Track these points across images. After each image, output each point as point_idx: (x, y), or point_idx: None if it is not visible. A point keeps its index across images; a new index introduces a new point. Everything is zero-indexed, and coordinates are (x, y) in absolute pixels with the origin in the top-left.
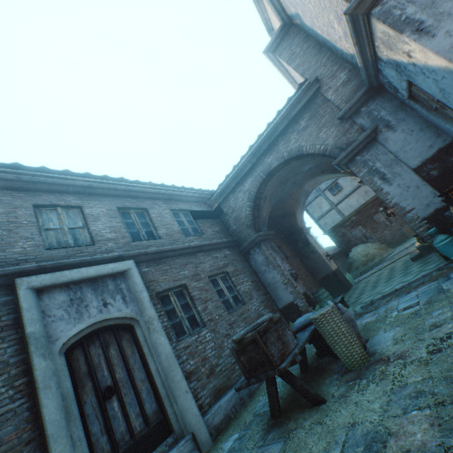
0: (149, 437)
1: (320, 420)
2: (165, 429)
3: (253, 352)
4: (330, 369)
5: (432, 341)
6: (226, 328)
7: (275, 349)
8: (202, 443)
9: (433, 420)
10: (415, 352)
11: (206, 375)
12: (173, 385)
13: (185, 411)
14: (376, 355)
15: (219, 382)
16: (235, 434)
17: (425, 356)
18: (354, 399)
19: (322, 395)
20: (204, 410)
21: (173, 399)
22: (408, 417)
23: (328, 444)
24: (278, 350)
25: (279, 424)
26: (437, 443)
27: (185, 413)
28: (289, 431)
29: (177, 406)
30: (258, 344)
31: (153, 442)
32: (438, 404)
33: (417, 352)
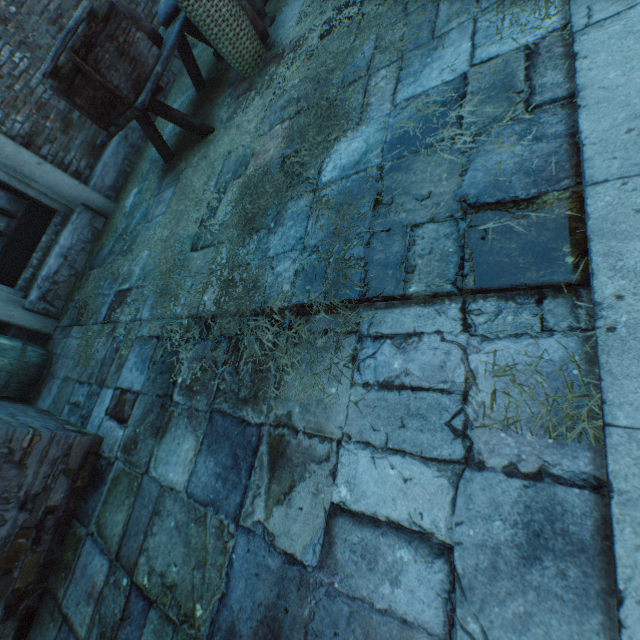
0: (27, 227)
1: (207, 155)
2: (43, 214)
3: (88, 90)
4: (227, 81)
5: (331, 16)
6: (51, 33)
7: (121, 77)
8: (102, 209)
9: (286, 134)
10: (310, 38)
11: (61, 132)
12: (10, 163)
13: (56, 187)
14: (275, 49)
15: (89, 136)
16: (135, 190)
17: (315, 45)
18: (239, 122)
19: (213, 123)
20: (85, 176)
21: (27, 180)
22: (272, 135)
23: (208, 178)
24: (127, 78)
25: (173, 168)
26: (280, 157)
27: (57, 189)
28: (181, 174)
29: (40, 186)
30: (89, 75)
31: (36, 229)
32: (297, 114)
33: (310, 40)
